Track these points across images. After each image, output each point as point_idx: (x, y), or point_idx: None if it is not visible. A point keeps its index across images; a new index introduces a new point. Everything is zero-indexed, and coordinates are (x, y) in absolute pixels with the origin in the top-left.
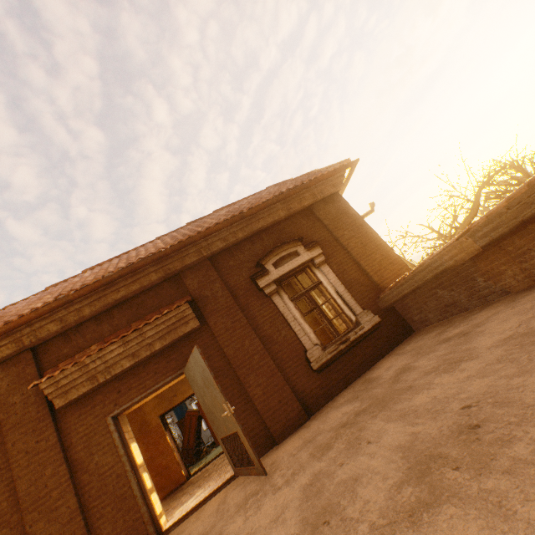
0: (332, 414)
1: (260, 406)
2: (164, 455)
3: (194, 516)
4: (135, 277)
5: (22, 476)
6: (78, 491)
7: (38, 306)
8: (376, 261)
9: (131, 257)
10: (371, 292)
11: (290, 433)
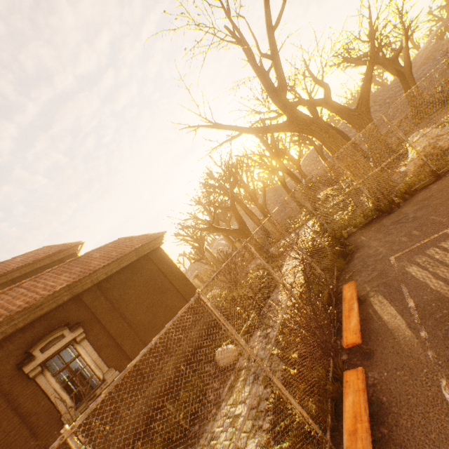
0: None
1: None
2: None
3: None
4: None
5: None
6: None
7: None
8: None
9: None
10: None
11: None
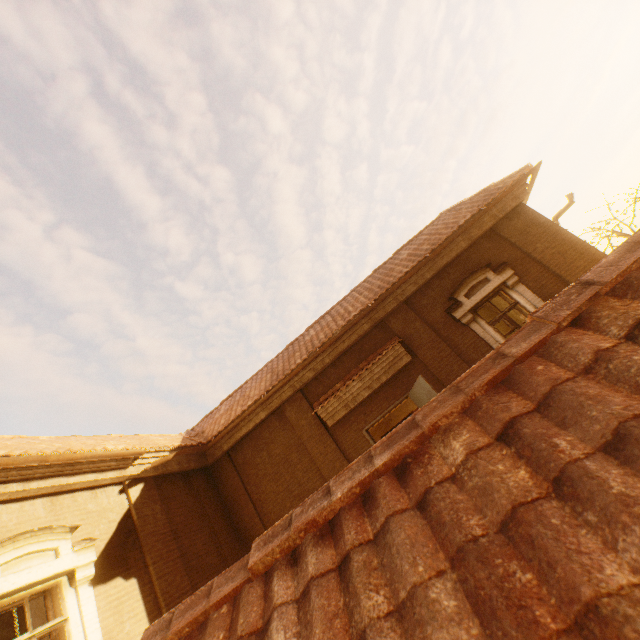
0: None
1: None
2: None
3: None
4: (352, 330)
5: (323, 467)
6: None
7: (299, 362)
8: (579, 268)
9: (344, 315)
10: None
11: None
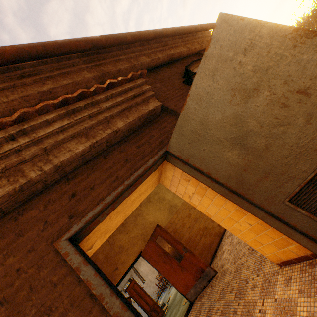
0: None
1: None
2: None
3: None
4: (63, 70)
5: None
6: None
7: None
8: None
9: None
10: None
11: None
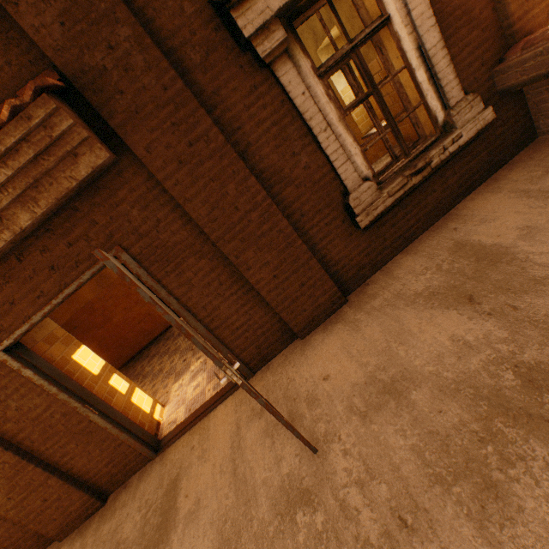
0: (411, 321)
1: (270, 297)
2: (141, 304)
3: (197, 438)
4: None
5: None
6: (9, 443)
7: None
8: None
9: None
10: (489, 47)
11: (319, 324)
